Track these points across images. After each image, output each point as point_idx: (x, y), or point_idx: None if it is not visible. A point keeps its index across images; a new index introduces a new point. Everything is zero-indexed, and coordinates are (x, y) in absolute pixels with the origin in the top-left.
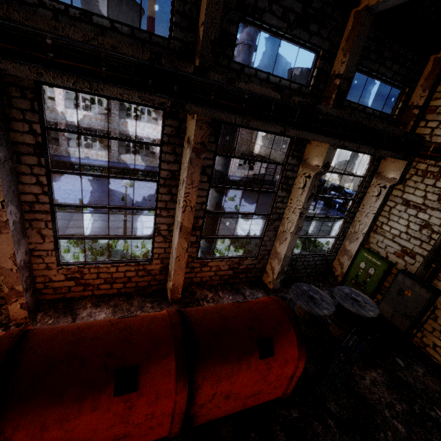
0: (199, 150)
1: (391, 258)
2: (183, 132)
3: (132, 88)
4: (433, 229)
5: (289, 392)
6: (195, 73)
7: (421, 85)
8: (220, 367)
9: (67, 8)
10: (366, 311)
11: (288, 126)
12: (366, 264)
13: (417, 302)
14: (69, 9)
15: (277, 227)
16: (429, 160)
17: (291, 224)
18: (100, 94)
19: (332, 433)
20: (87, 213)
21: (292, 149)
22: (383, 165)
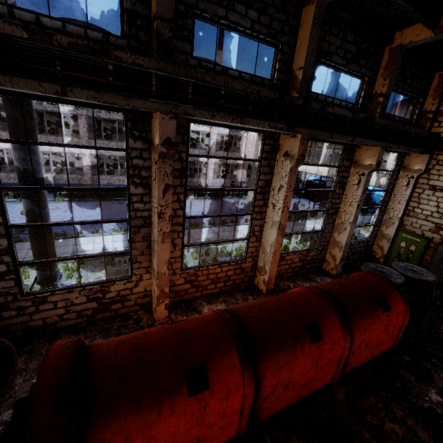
0: (300, 161)
1: (427, 234)
2: (276, 149)
3: (265, 119)
4: None
5: (397, 343)
6: (303, 104)
7: (431, 95)
8: (363, 320)
9: (214, 66)
10: (425, 277)
11: (355, 136)
12: (407, 243)
13: None
14: (216, 67)
15: (334, 220)
16: None
17: (349, 215)
18: (226, 125)
19: (439, 367)
20: None
21: (346, 154)
22: (408, 160)
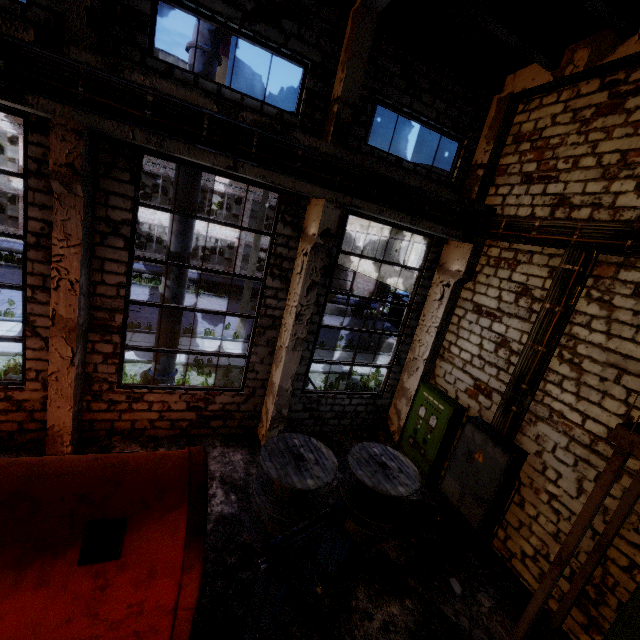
0: (66, 178)
1: (462, 399)
2: None
3: None
4: (511, 348)
5: None
6: (39, 44)
7: (485, 135)
8: None
9: None
10: (394, 484)
11: (242, 159)
12: (427, 411)
13: (491, 473)
14: None
15: (273, 339)
16: (502, 242)
17: (287, 333)
18: None
19: None
20: (11, 322)
21: (281, 210)
22: (446, 253)
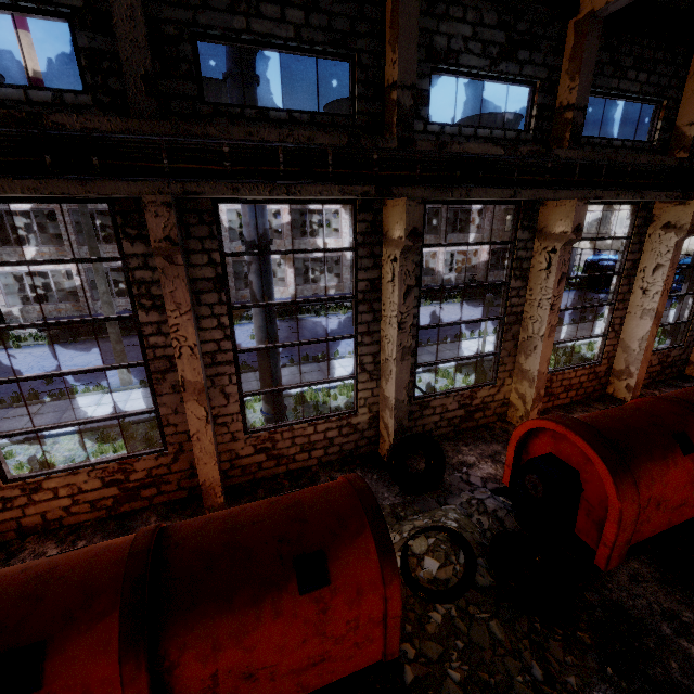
0: (691, 232)
1: None
2: (648, 221)
3: (662, 190)
4: None
5: None
6: None
7: None
8: None
9: (600, 141)
10: None
11: None
12: None
13: None
14: (601, 141)
15: None
16: None
17: None
18: (602, 202)
19: None
20: None
21: None
22: None
